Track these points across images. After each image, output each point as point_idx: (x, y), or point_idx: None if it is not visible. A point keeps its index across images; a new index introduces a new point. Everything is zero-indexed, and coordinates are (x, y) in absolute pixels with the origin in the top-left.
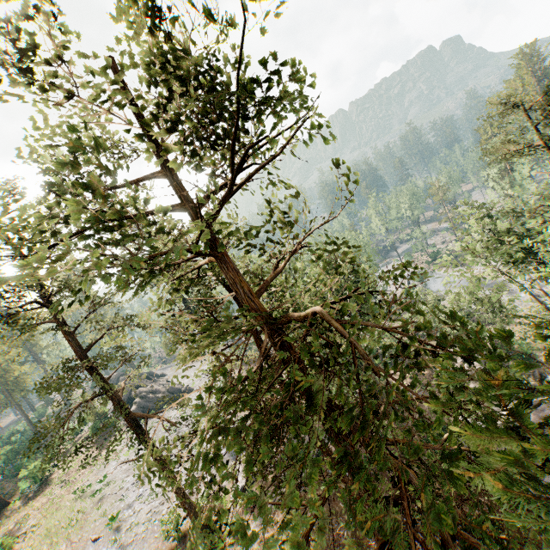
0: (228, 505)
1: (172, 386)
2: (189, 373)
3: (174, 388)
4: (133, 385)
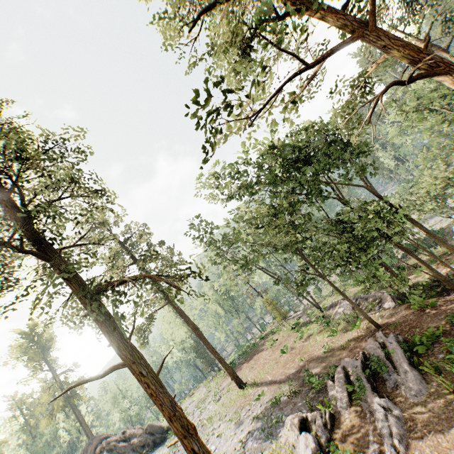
0: None
1: (151, 423)
2: None
3: (154, 425)
4: (98, 439)
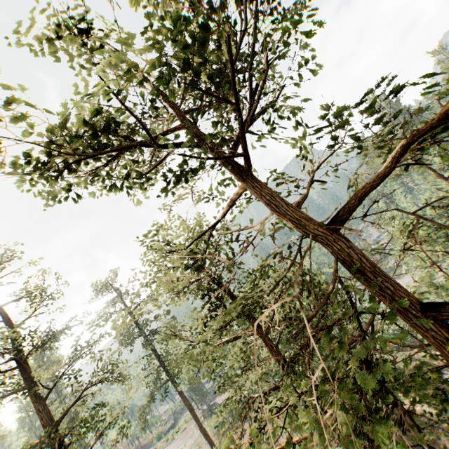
0: None
1: None
2: None
3: None
4: None
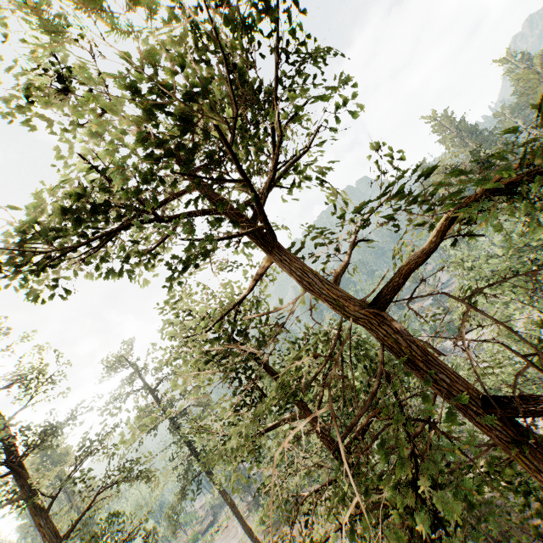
0: None
1: None
2: None
3: None
4: None
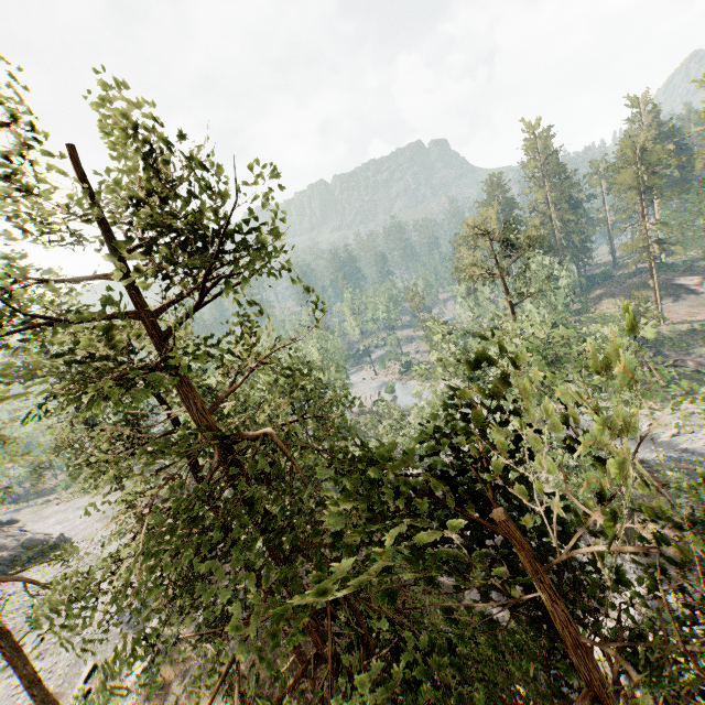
0: (119, 699)
1: (32, 537)
2: (65, 515)
3: (37, 539)
4: None
